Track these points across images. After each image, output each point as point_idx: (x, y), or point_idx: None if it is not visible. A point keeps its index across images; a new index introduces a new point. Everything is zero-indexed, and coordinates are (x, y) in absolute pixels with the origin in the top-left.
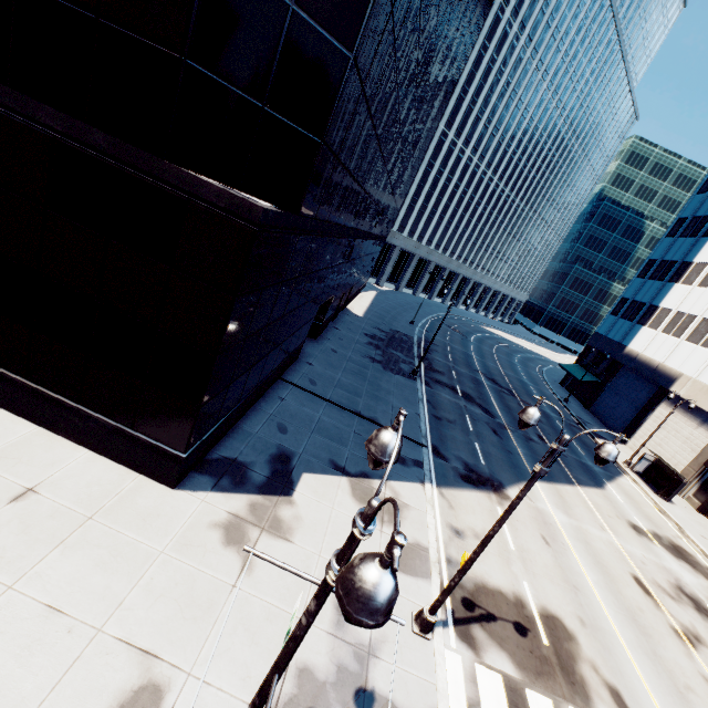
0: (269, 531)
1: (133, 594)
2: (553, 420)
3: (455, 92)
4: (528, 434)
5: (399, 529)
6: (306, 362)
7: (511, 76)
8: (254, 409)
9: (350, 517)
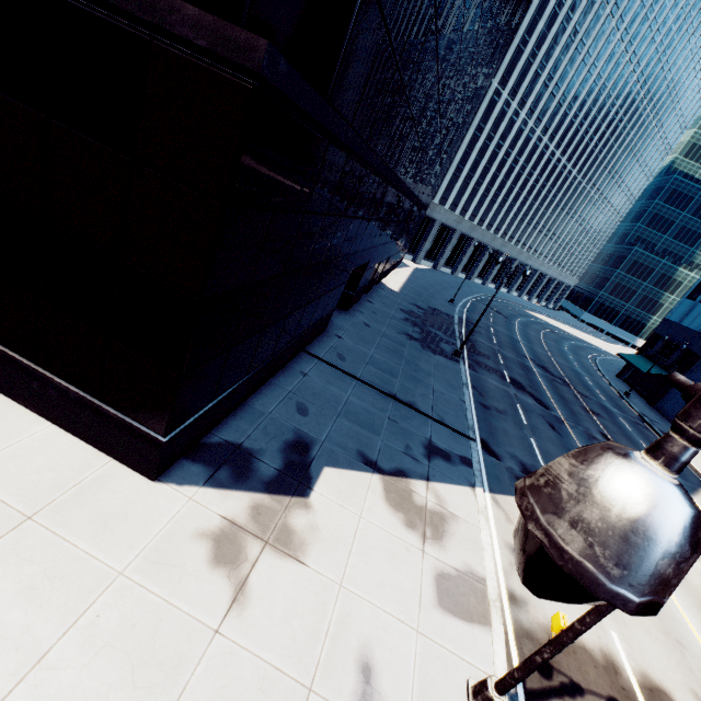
0: (274, 546)
1: (64, 642)
2: (616, 417)
3: (513, 43)
4: (589, 431)
5: (446, 549)
6: (335, 334)
7: (580, 24)
8: (270, 384)
9: (382, 529)
